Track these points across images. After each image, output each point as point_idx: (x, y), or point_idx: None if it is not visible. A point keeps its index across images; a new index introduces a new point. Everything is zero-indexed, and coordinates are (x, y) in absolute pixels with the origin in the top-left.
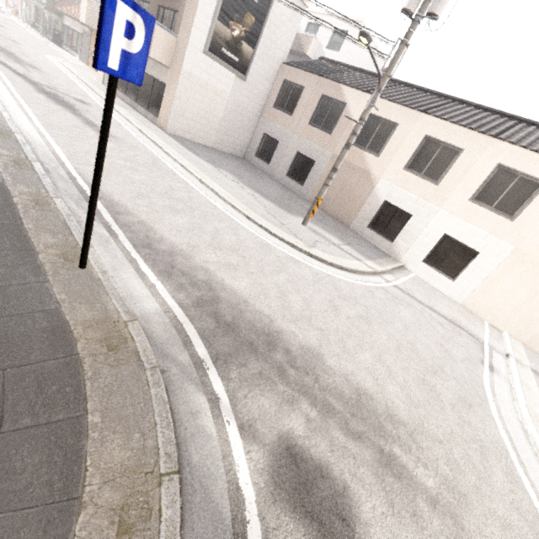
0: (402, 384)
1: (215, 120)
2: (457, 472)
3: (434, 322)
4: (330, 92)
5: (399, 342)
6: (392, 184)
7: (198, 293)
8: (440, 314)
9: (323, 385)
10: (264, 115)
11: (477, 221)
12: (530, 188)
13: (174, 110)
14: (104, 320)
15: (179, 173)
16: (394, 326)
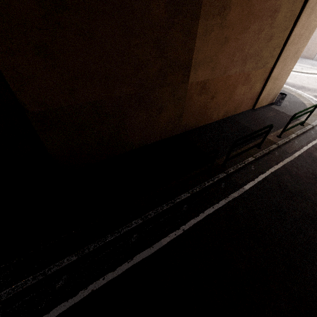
0: None
1: None
2: None
3: None
4: None
5: None
6: None
7: None
8: None
9: None
10: None
11: None
12: None
13: None
14: None
15: None
16: None
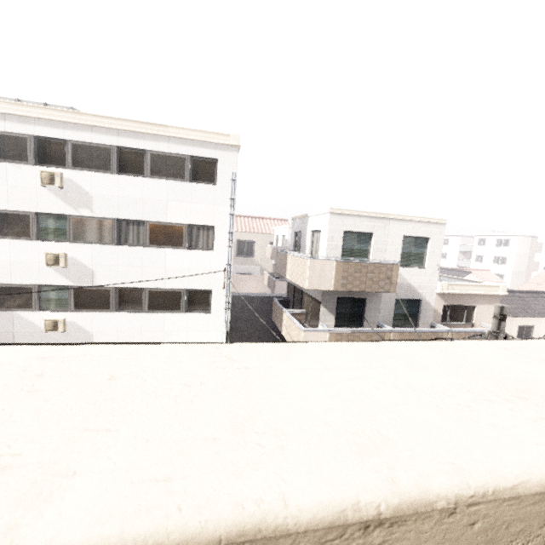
0: None
1: None
2: None
3: None
4: None
5: None
6: None
7: None
8: None
9: None
10: None
11: None
12: None
13: None
14: None
15: None
16: None
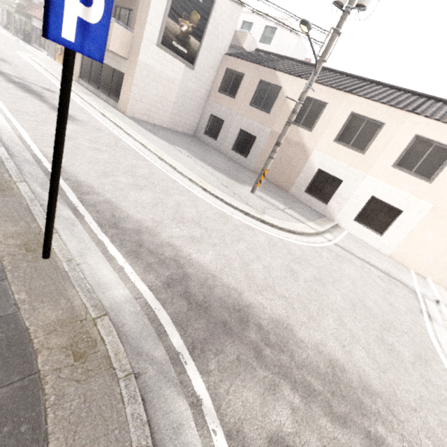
0: (366, 347)
1: (168, 104)
2: (439, 445)
3: (374, 276)
4: (267, 77)
5: (352, 301)
6: (324, 154)
7: (167, 272)
8: (376, 267)
9: (299, 361)
10: (211, 99)
11: (399, 184)
12: (444, 154)
13: (133, 96)
14: (70, 320)
15: (140, 151)
16: (344, 284)
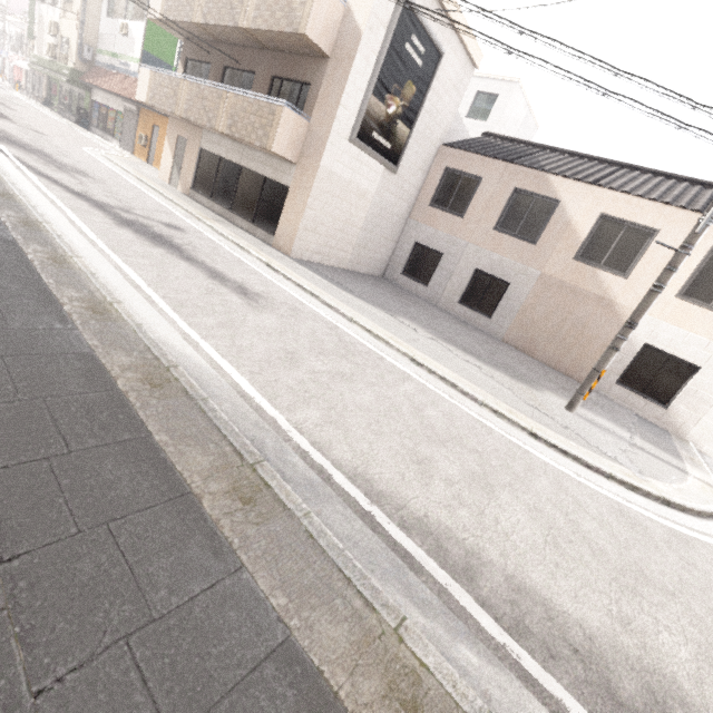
0: None
1: (353, 231)
2: None
3: None
4: (529, 184)
5: None
6: (656, 318)
7: None
8: None
9: None
10: (415, 217)
11: None
12: None
13: (304, 225)
14: None
15: (378, 349)
16: None
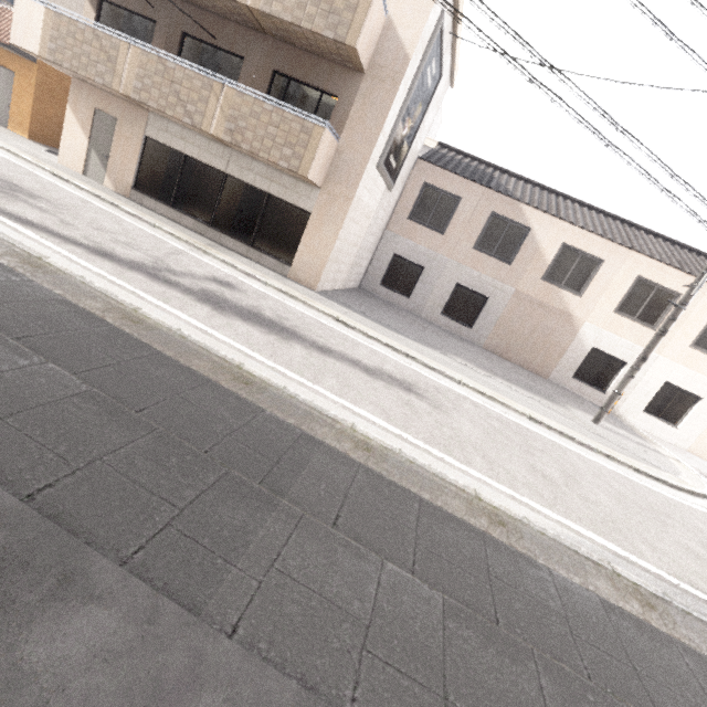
0: None
1: (354, 252)
2: None
3: None
4: (504, 210)
5: None
6: (600, 328)
7: None
8: None
9: None
10: (393, 229)
11: (698, 368)
12: None
13: (331, 257)
14: None
15: (510, 417)
16: None
